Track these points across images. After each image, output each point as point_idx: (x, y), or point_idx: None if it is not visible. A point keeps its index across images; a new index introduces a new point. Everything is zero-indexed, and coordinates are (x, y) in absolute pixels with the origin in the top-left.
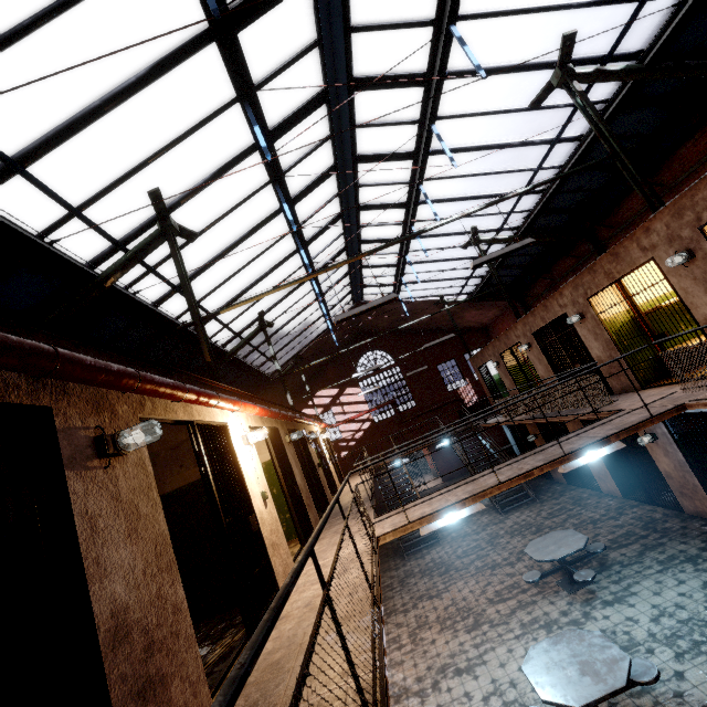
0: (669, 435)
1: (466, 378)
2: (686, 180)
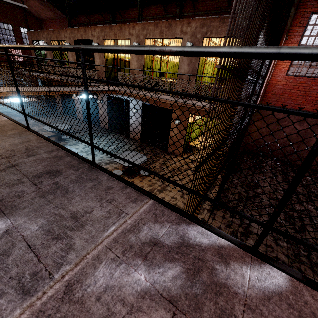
0: (107, 102)
1: (18, 43)
2: (148, 20)
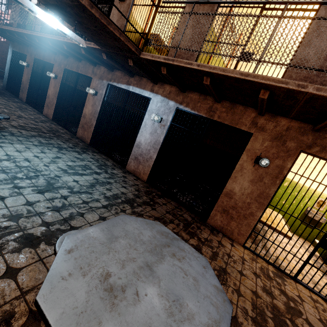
0: (104, 96)
1: (10, 9)
2: None
